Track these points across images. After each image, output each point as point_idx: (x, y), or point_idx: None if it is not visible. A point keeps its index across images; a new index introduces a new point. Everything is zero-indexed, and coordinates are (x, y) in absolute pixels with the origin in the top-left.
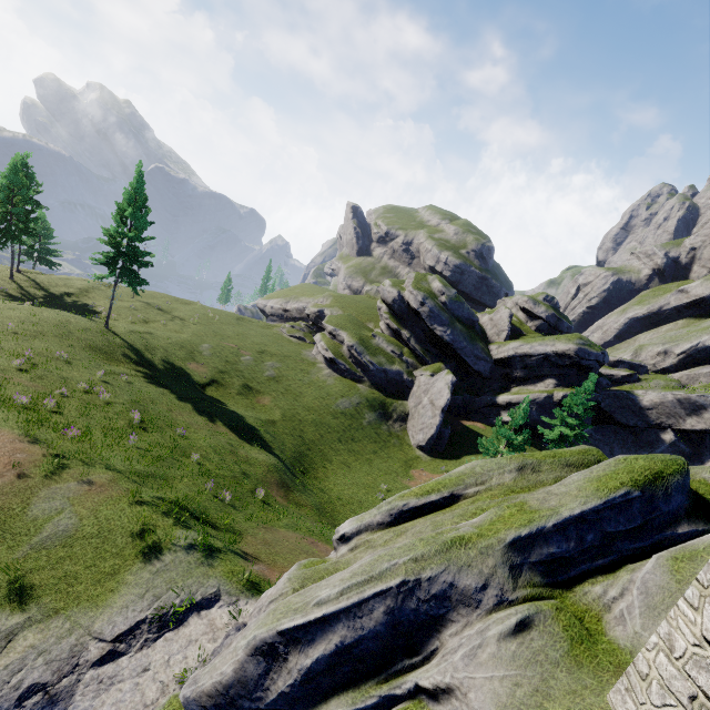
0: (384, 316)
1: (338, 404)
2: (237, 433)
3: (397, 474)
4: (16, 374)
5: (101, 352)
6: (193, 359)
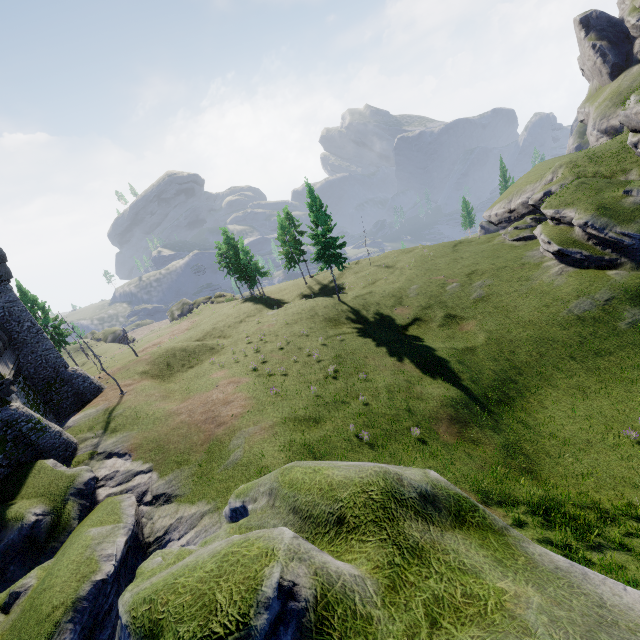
0: None
1: (571, 308)
2: (423, 368)
3: None
4: (277, 352)
5: (332, 321)
6: (400, 305)
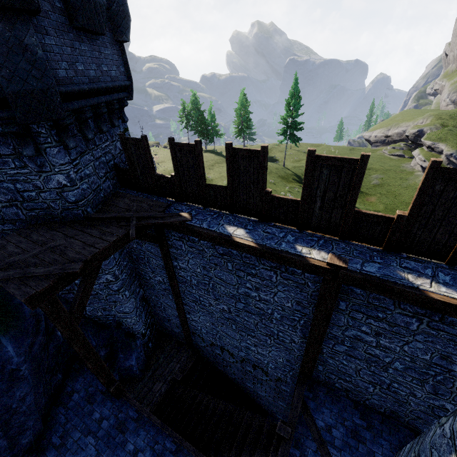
0: None
1: None
2: None
3: None
4: None
5: (284, 178)
6: None
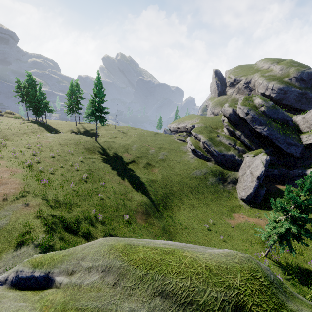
0: (225, 124)
1: (194, 173)
2: (133, 185)
3: (223, 214)
4: (49, 158)
5: (89, 150)
6: (127, 152)
